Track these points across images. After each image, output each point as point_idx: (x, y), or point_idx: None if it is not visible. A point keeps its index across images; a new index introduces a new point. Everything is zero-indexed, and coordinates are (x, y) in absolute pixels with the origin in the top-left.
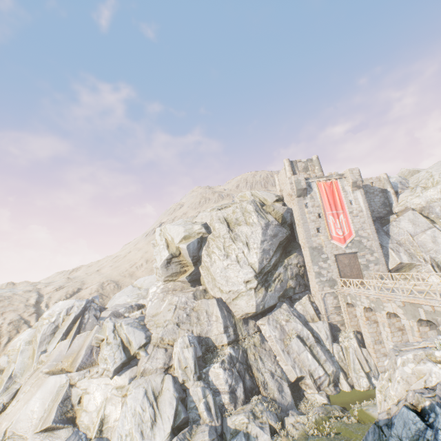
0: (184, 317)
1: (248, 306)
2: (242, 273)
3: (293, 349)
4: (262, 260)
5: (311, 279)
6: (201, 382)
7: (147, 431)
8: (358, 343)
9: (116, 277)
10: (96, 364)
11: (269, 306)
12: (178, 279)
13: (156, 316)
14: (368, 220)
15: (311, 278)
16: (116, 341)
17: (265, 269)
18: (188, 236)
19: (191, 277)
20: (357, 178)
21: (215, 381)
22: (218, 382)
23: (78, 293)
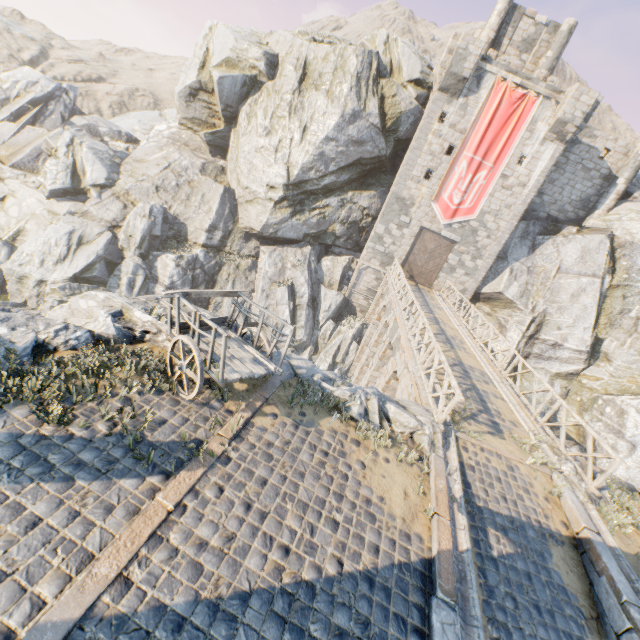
0: (171, 185)
1: (256, 221)
2: (272, 171)
3: (275, 295)
4: (309, 169)
5: (368, 240)
6: (140, 260)
7: (50, 264)
8: (356, 336)
9: (164, 94)
10: (38, 173)
11: (285, 237)
12: (199, 132)
13: (139, 163)
14: (520, 207)
15: (369, 238)
16: (67, 160)
17: (308, 186)
18: (234, 61)
19: (213, 138)
20: (575, 117)
21: (160, 269)
22: (163, 272)
23: (93, 84)
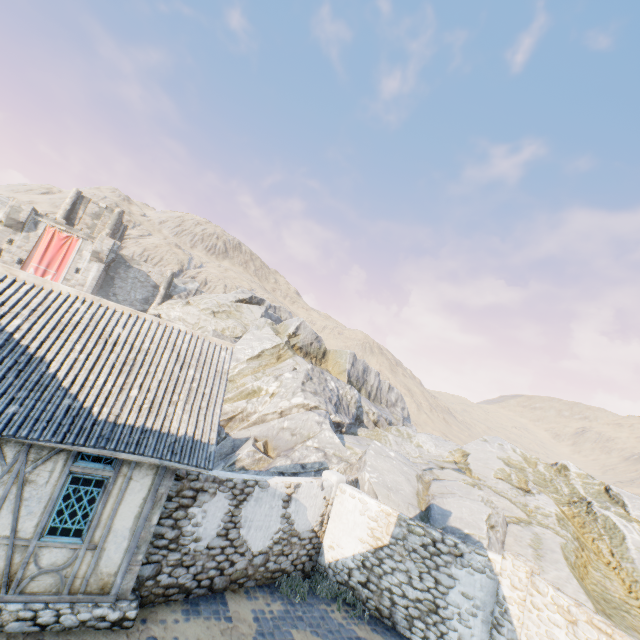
0: None
1: None
2: None
3: None
4: None
5: None
6: None
7: None
8: None
9: None
10: None
11: None
12: None
13: None
14: None
15: None
16: None
17: None
18: None
19: None
20: (104, 250)
21: None
22: None
23: None
